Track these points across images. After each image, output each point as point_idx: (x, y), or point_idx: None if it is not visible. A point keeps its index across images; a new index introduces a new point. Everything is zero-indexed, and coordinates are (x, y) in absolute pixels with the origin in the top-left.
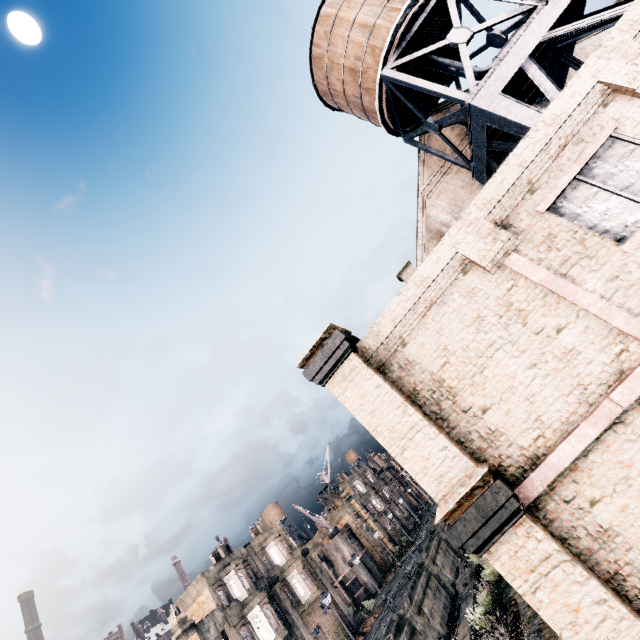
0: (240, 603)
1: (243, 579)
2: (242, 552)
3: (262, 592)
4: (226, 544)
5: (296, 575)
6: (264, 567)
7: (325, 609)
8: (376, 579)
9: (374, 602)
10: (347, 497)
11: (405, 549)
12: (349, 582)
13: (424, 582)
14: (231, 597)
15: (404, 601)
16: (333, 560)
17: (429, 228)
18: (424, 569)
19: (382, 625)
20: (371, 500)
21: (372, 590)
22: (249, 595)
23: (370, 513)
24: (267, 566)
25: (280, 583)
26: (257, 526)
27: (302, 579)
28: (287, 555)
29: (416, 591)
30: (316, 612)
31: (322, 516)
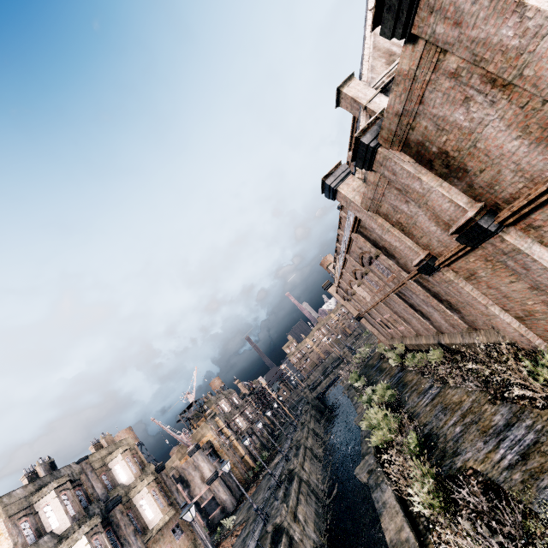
0: (56, 537)
1: (67, 503)
2: (73, 469)
3: (94, 518)
4: (51, 461)
5: (146, 494)
6: (103, 487)
7: (177, 533)
8: (235, 496)
9: (233, 520)
10: (212, 414)
11: (266, 464)
12: (205, 503)
13: (297, 487)
14: (43, 530)
15: (281, 508)
16: (190, 480)
17: (377, 46)
18: (296, 475)
19: (249, 542)
20: (237, 416)
21: (230, 508)
22: (73, 524)
23: (233, 431)
24: (107, 486)
25: (123, 505)
26: (101, 440)
27: (153, 499)
28: (137, 471)
29: (290, 497)
30: (166, 538)
31: (183, 432)
